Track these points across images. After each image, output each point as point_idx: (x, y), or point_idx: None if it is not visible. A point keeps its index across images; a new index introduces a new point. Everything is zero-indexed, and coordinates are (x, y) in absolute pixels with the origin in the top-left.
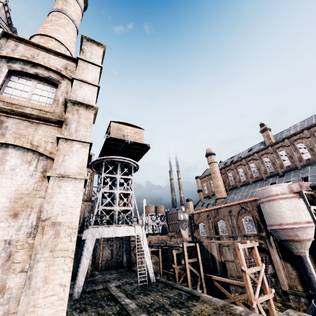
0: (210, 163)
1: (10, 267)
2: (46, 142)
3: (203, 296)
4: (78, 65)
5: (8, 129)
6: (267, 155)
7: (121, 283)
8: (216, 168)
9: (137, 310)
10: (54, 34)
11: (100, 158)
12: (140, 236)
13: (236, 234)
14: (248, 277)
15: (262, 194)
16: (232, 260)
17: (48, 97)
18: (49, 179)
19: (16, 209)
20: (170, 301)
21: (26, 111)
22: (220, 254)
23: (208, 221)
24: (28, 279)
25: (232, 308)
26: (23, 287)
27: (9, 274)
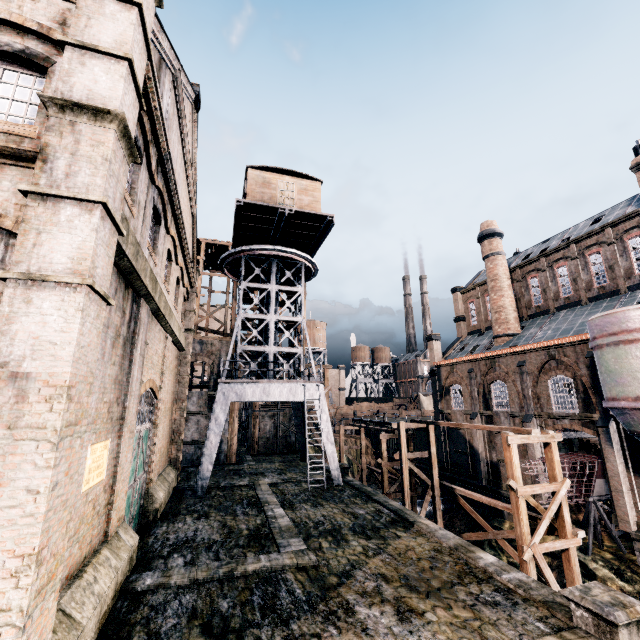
0: (487, 256)
1: None
2: (19, 206)
3: (421, 522)
4: (78, 7)
5: None
6: None
7: (281, 479)
8: (501, 268)
9: (288, 530)
10: None
11: (235, 251)
12: (315, 403)
13: (530, 412)
14: (521, 502)
15: (601, 327)
16: None
17: (30, 102)
18: (5, 286)
19: None
20: (354, 523)
21: None
22: (491, 446)
23: (469, 382)
24: None
25: (471, 555)
26: None
27: None
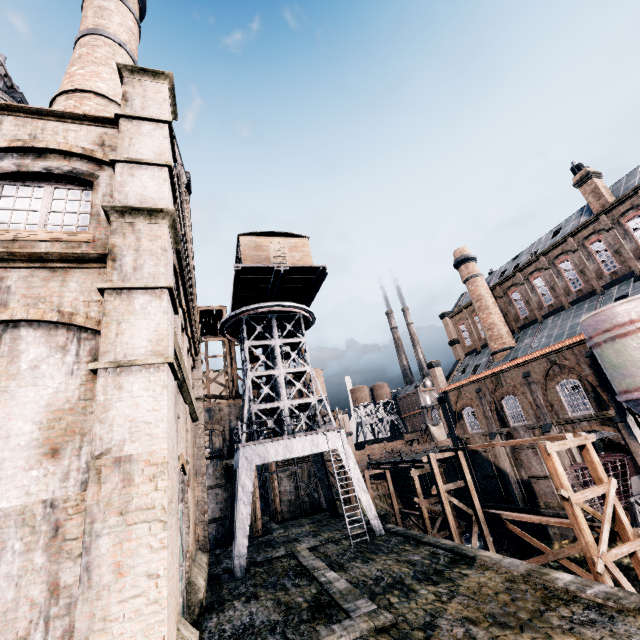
0: (467, 279)
1: (61, 548)
2: (87, 303)
3: (482, 555)
4: (121, 131)
5: (11, 292)
6: (600, 236)
7: (319, 541)
8: (482, 288)
9: (349, 592)
10: (90, 84)
11: (235, 313)
12: (339, 450)
13: (547, 421)
14: (577, 511)
15: (594, 326)
16: (546, 475)
17: (80, 212)
18: (97, 376)
19: (53, 441)
20: (415, 571)
21: (38, 249)
22: (518, 464)
23: (480, 402)
24: (85, 570)
25: (547, 578)
26: (79, 586)
27: (61, 561)
